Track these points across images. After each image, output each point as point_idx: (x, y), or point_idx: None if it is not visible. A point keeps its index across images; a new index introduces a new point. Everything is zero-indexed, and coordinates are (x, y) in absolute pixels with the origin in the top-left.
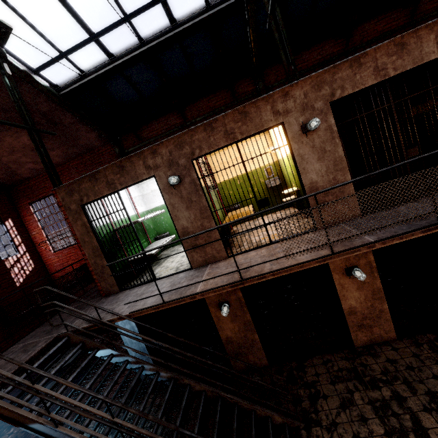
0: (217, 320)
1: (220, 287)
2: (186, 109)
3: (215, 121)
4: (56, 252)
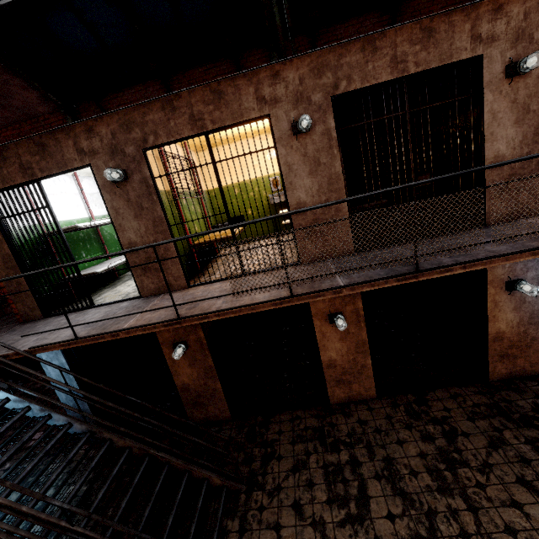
0: (172, 363)
1: (149, 324)
2: (173, 79)
3: (177, 98)
4: None
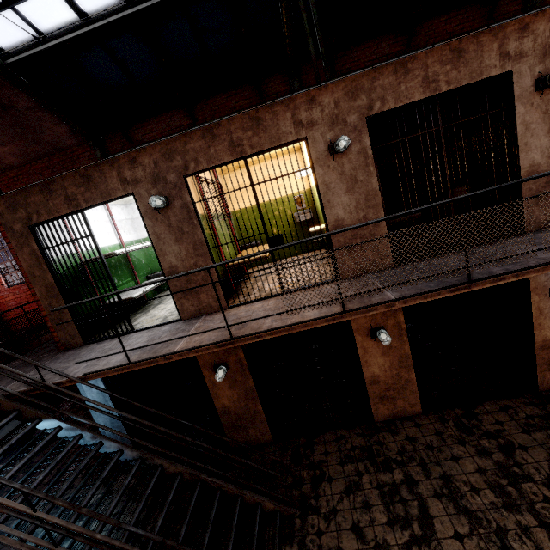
0: (212, 386)
1: (203, 346)
2: (197, 107)
3: (217, 126)
4: (11, 287)
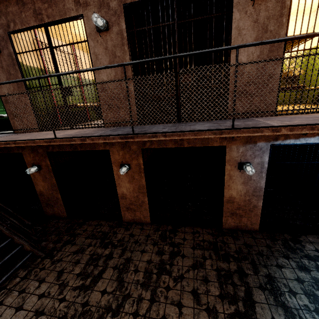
0: (34, 177)
1: None
2: None
3: None
4: None
